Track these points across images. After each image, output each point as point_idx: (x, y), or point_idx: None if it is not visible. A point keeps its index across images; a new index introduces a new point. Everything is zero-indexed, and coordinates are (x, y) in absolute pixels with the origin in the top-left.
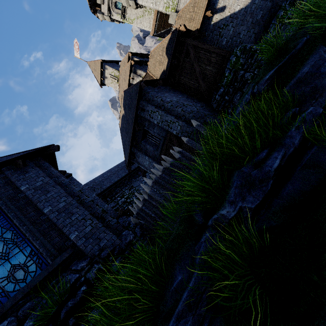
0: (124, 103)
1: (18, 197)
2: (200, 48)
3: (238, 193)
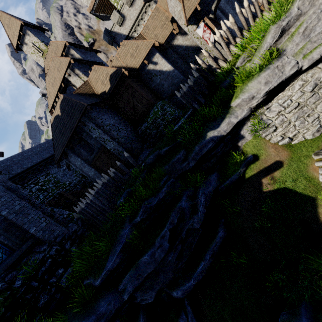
0: (61, 106)
1: None
2: (136, 90)
3: (142, 213)
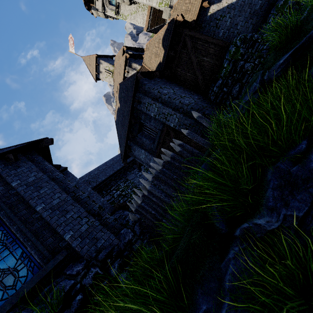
0: (119, 96)
1: (9, 194)
2: (198, 39)
3: (278, 197)
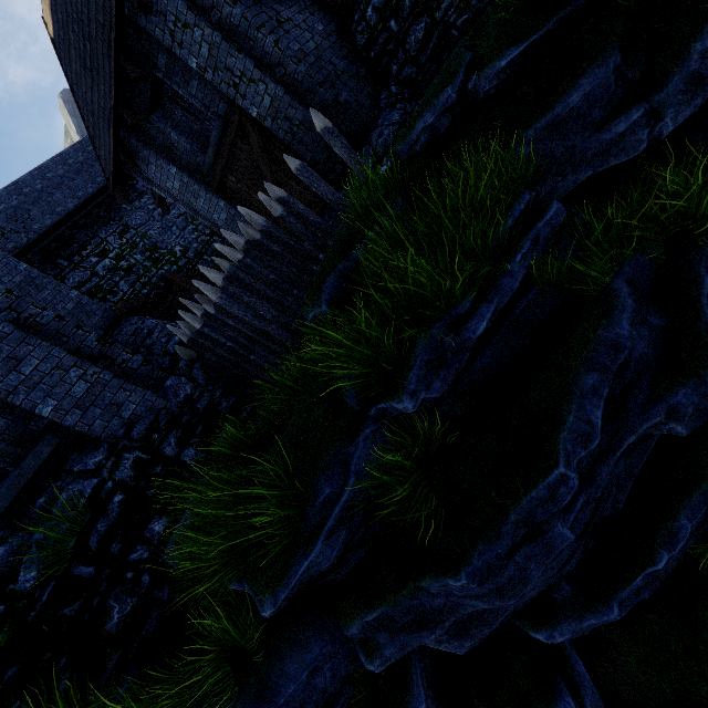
0: None
1: None
2: None
3: (422, 378)
